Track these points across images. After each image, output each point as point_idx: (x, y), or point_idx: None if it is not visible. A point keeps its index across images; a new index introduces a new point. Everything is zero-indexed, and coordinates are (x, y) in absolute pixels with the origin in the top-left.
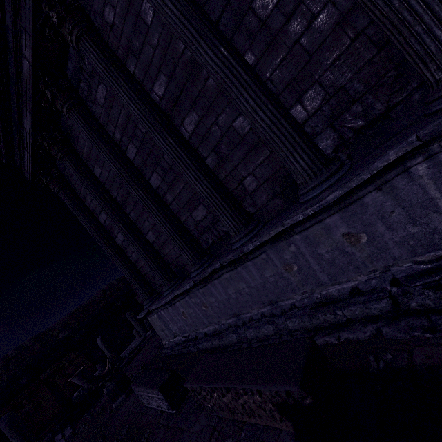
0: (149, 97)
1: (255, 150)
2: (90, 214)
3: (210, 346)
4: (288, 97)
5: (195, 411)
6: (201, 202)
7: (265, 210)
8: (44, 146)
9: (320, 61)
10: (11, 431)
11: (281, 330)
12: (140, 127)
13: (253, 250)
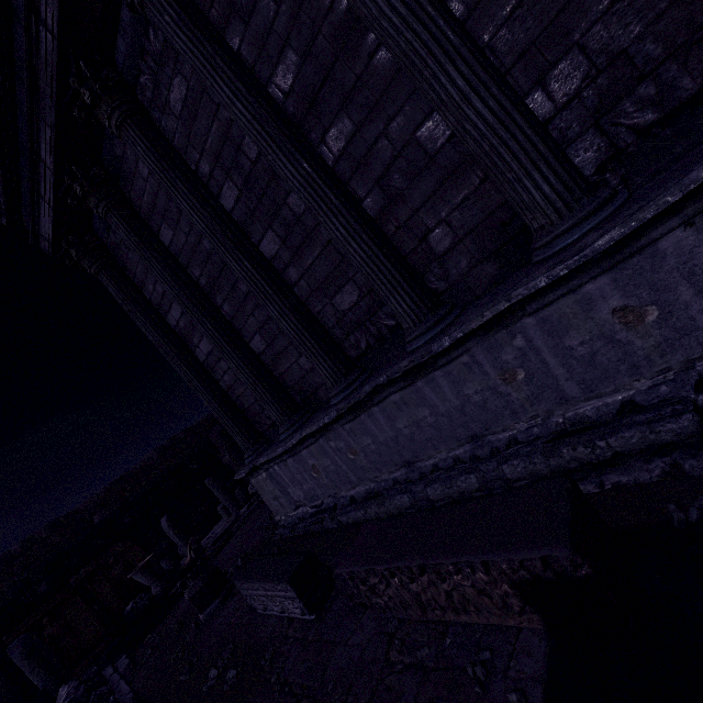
0: (267, 91)
1: (453, 178)
2: (152, 310)
3: (362, 517)
4: (520, 78)
5: (350, 614)
6: (350, 277)
7: (464, 284)
8: (75, 192)
9: (585, 6)
10: (30, 663)
11: (491, 481)
12: (246, 150)
13: (449, 348)
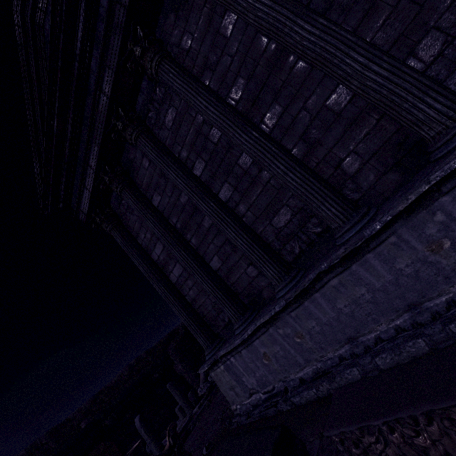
0: (226, 101)
1: (355, 123)
2: (142, 251)
3: (314, 395)
4: (396, 55)
5: None
6: (284, 203)
7: (374, 191)
8: (104, 182)
9: (434, 7)
10: None
11: (441, 342)
12: (211, 138)
13: (379, 231)
